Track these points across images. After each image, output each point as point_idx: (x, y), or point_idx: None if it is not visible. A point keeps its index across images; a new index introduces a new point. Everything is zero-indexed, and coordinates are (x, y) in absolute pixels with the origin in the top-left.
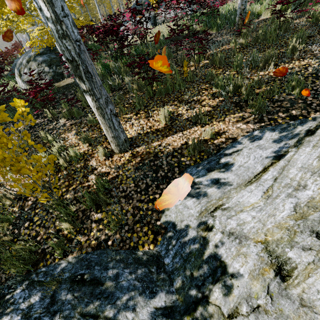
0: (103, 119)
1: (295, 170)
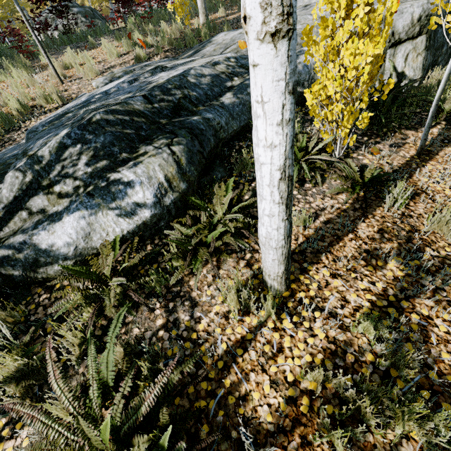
0: None
1: None
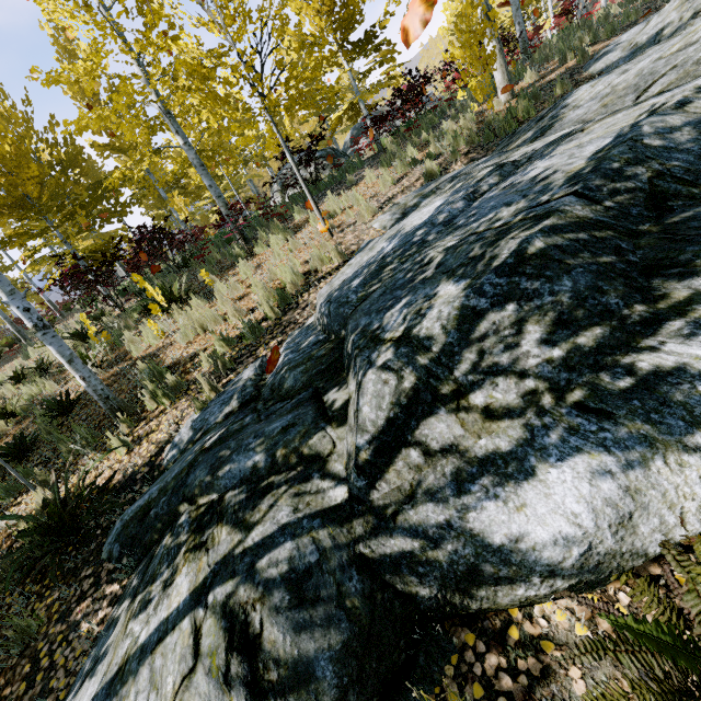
0: (502, 61)
1: (667, 6)
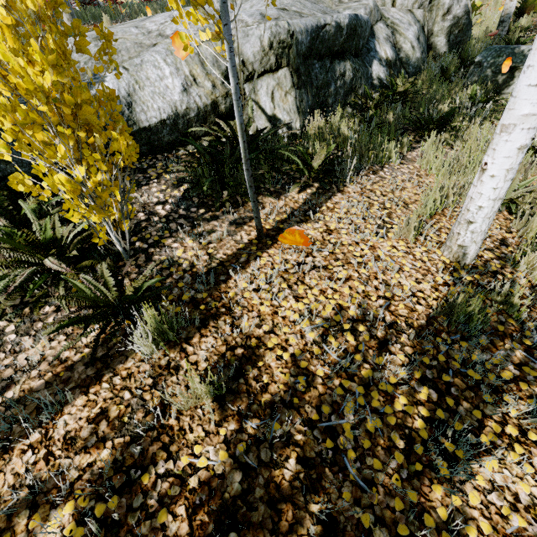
0: None
1: None
